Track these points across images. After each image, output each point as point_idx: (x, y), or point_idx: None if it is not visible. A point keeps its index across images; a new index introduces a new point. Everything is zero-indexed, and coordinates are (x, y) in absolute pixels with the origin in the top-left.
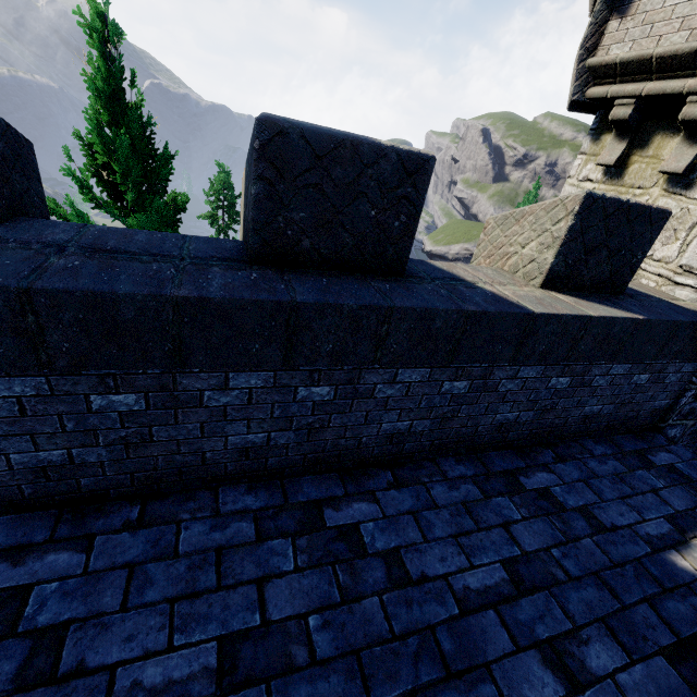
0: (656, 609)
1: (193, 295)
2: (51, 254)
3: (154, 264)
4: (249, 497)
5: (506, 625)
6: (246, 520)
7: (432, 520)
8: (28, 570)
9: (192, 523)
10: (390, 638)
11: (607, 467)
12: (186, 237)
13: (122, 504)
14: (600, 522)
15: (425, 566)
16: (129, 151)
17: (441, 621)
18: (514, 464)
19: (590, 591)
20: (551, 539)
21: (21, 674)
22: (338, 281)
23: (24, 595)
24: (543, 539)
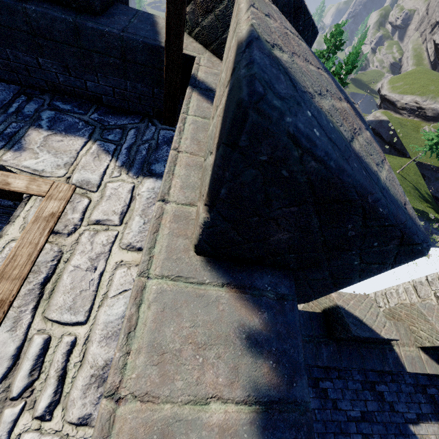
0: (395, 436)
1: (321, 364)
2: None
3: (310, 344)
4: None
5: (356, 426)
6: None
7: (346, 392)
8: None
9: None
10: (331, 420)
11: (407, 389)
12: (310, 316)
13: None
14: (394, 407)
15: (341, 405)
16: None
17: (342, 420)
18: (376, 379)
19: (380, 426)
20: (376, 409)
21: None
22: (351, 351)
23: None
24: (374, 408)
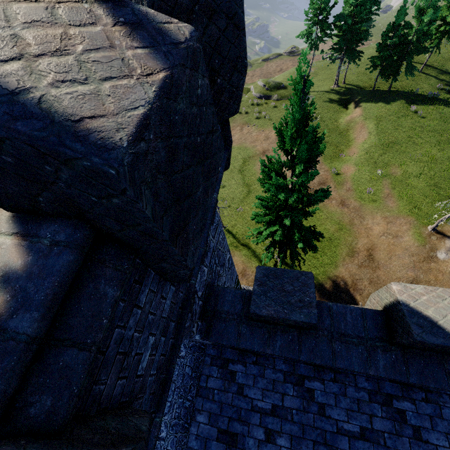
0: None
1: (375, 374)
2: (331, 340)
3: (359, 347)
4: (366, 383)
5: None
6: (365, 391)
7: (438, 422)
8: (311, 383)
9: (348, 386)
10: None
11: None
12: (363, 313)
13: (328, 370)
14: None
15: (429, 437)
16: (304, 149)
17: None
18: None
19: None
20: None
21: (318, 410)
22: (428, 363)
23: (312, 390)
24: None
